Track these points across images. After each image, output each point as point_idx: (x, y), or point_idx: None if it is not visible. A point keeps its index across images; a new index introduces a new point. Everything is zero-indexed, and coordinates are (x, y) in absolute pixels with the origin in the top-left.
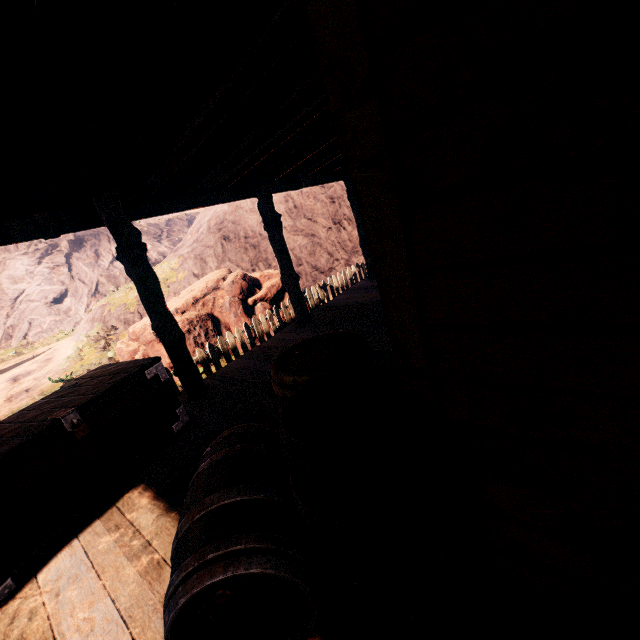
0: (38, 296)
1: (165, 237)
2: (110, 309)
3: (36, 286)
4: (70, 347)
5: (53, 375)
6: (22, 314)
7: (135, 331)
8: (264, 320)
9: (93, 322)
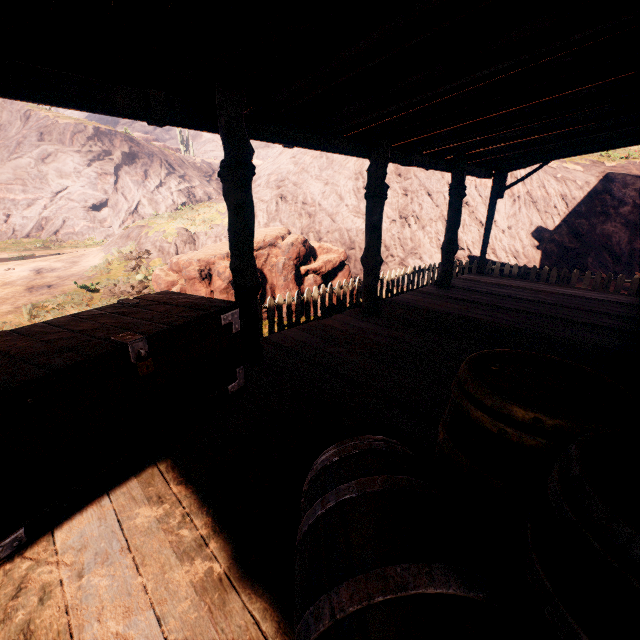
0: (79, 197)
1: (215, 179)
2: (148, 232)
3: (80, 187)
4: (98, 257)
5: (77, 279)
6: (59, 210)
7: (179, 262)
8: (316, 294)
9: (127, 239)
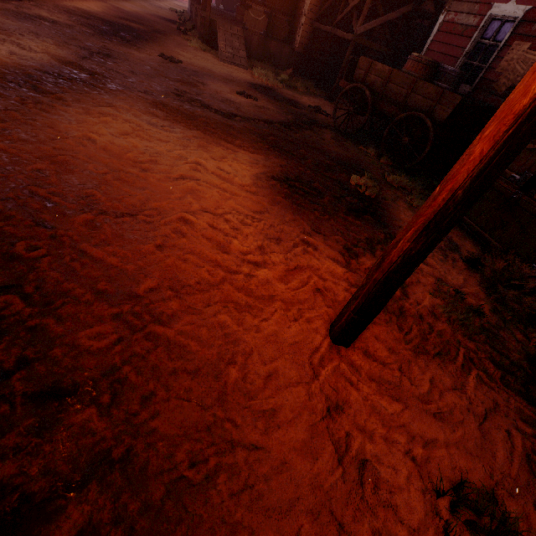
0: None
1: None
2: None
3: None
4: None
5: None
6: None
7: None
8: None
9: None
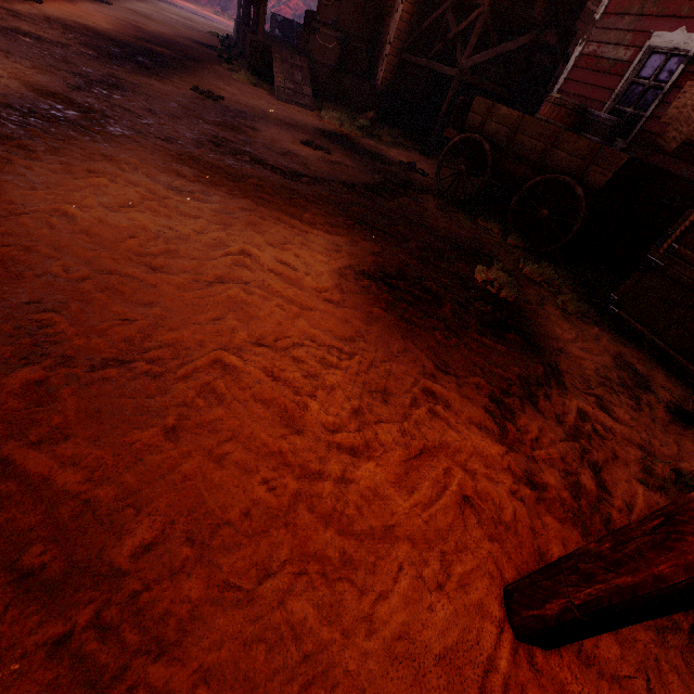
0: (293, 6)
1: None
2: None
3: None
4: None
5: None
6: (280, 12)
7: None
8: None
9: None
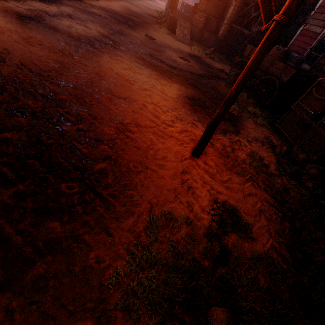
0: None
1: None
2: None
3: None
4: None
5: None
6: None
7: None
8: None
9: None
